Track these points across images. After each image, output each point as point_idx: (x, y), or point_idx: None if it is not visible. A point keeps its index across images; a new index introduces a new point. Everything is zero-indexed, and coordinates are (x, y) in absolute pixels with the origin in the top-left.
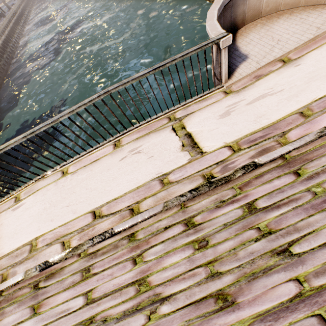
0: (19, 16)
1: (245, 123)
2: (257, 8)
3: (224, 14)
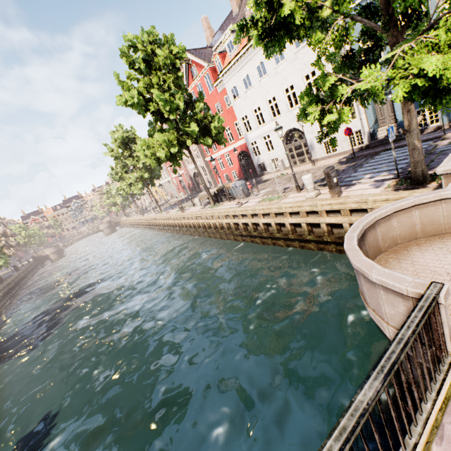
0: (12, 286)
1: None
2: (376, 245)
3: None
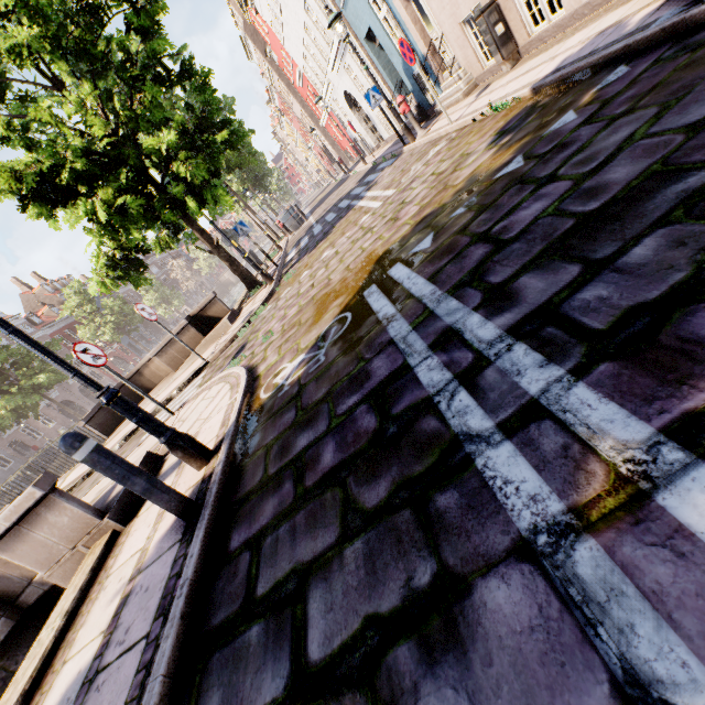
0: None
1: (82, 471)
2: (157, 375)
3: (126, 389)
